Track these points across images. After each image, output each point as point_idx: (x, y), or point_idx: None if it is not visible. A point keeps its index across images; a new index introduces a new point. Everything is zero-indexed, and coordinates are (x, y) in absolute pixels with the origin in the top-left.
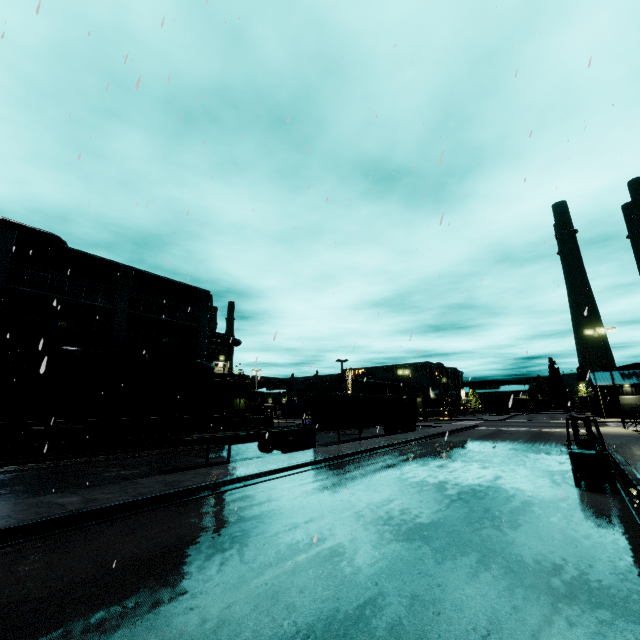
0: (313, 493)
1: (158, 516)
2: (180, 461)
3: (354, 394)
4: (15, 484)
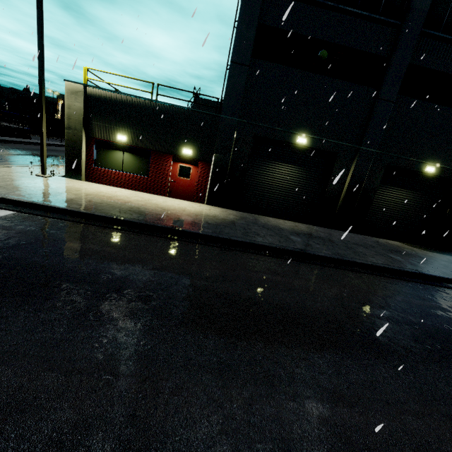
0: (36, 148)
1: None
2: None
3: (59, 119)
4: None
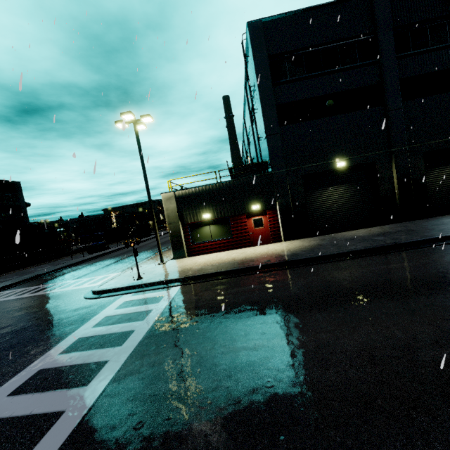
0: (122, 252)
1: (89, 262)
2: (60, 262)
3: (122, 226)
4: (12, 276)
